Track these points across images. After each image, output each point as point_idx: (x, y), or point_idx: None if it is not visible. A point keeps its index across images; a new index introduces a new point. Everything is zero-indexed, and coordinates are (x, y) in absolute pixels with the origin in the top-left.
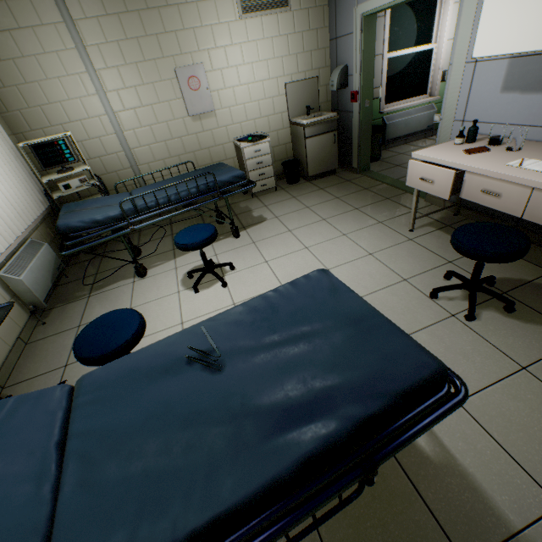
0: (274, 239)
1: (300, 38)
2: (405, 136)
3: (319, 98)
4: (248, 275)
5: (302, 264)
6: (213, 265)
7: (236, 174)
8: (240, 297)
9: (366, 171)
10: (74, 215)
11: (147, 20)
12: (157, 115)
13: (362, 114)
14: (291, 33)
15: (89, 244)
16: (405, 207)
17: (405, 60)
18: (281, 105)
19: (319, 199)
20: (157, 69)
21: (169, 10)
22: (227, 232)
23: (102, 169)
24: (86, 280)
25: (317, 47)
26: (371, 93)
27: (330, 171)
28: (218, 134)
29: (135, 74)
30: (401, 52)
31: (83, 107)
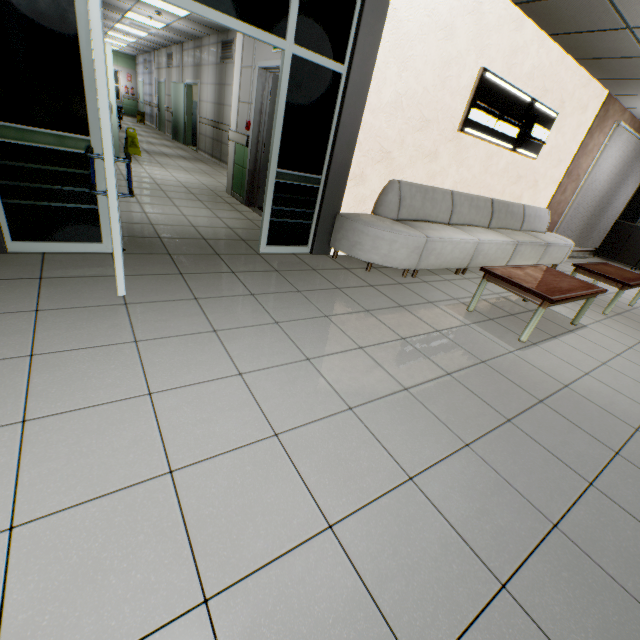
0: None
1: None
2: None
3: None
4: None
5: None
6: None
7: None
8: None
9: None
10: None
11: None
12: None
13: None
14: None
15: None
16: None
17: None
18: None
19: None
20: None
21: None
22: None
23: None
24: None
25: None
26: None
27: None
28: None
29: None
30: None
31: None
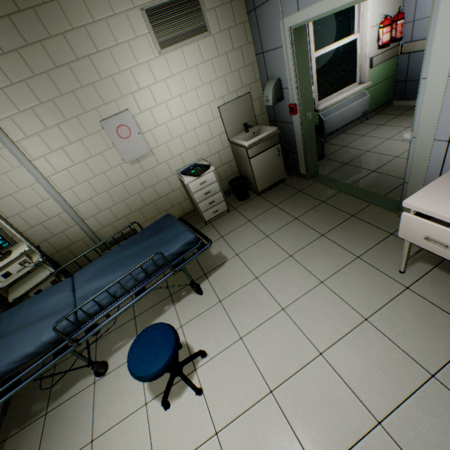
0: (242, 294)
1: (225, 59)
2: (342, 127)
3: (254, 112)
4: (224, 367)
5: (286, 343)
6: (181, 362)
7: (187, 241)
8: (222, 417)
9: (315, 176)
10: (1, 349)
11: (59, 79)
12: (93, 169)
13: (304, 125)
14: (215, 56)
15: (25, 382)
16: (378, 228)
17: (331, 55)
18: (218, 127)
19: (277, 222)
20: (81, 125)
21: (81, 63)
22: (188, 283)
23: (47, 233)
24: (44, 379)
25: (244, 64)
26: (310, 103)
27: (278, 180)
28: (159, 170)
29: (60, 136)
30: (327, 49)
31: (10, 181)
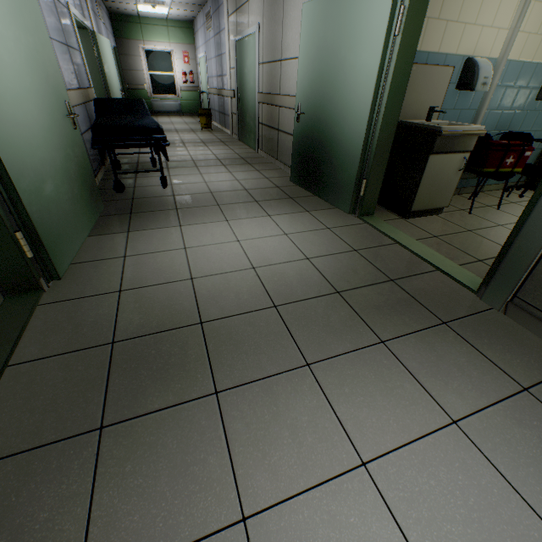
0: None
1: None
2: (165, 112)
3: None
4: None
5: None
6: None
7: None
8: None
9: None
10: None
11: None
12: None
13: None
14: None
15: None
16: None
17: (160, 77)
18: None
19: None
20: None
21: None
22: None
23: None
24: None
25: None
26: None
27: None
28: None
29: None
30: (157, 73)
31: None
